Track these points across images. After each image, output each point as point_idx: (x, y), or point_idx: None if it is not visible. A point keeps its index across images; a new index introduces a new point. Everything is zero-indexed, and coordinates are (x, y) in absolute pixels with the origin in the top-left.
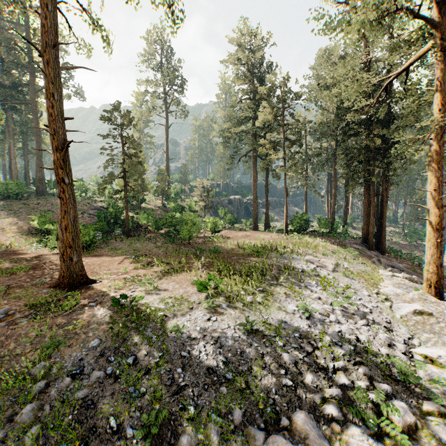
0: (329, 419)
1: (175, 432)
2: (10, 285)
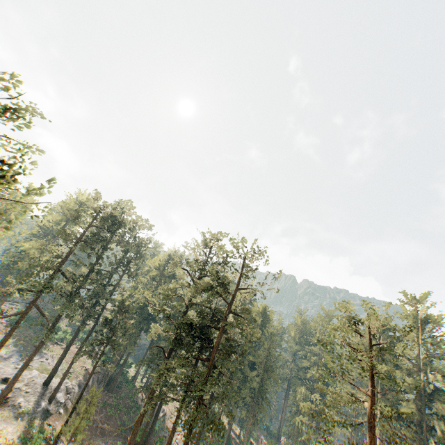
0: None
1: None
2: None
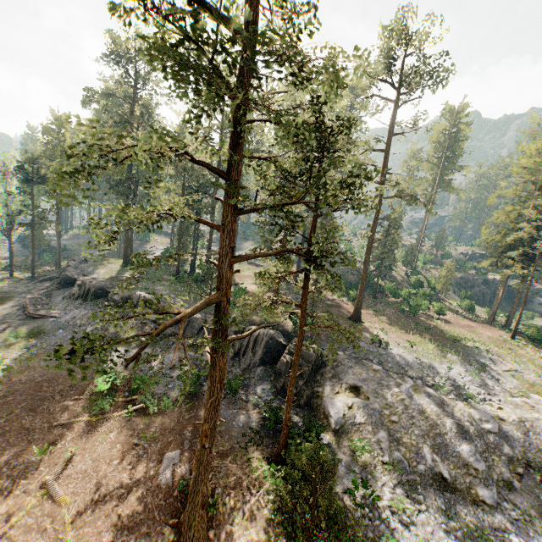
0: (427, 385)
1: (385, 367)
2: (335, 313)
